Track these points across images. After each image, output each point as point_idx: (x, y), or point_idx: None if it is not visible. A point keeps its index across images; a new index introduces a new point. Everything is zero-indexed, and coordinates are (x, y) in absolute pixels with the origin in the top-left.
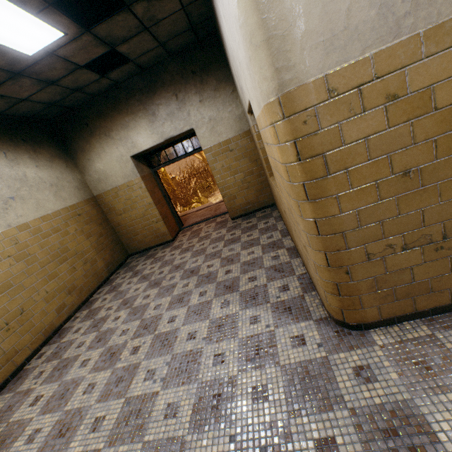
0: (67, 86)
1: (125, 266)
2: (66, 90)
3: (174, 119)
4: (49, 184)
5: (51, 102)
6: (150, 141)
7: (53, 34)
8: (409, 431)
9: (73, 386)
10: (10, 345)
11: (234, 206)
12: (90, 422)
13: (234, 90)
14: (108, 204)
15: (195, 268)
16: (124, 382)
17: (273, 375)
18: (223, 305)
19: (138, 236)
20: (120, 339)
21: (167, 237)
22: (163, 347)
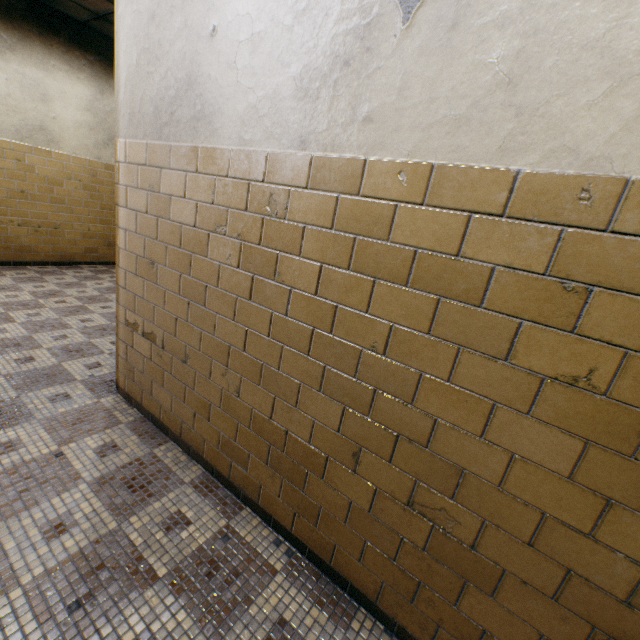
0: None
1: None
2: None
3: None
4: None
5: None
6: None
7: None
8: (2, 421)
9: (13, 290)
10: (30, 242)
11: None
12: None
13: None
14: None
15: None
16: (23, 307)
17: (48, 362)
18: None
19: None
20: (73, 292)
21: None
22: (69, 312)
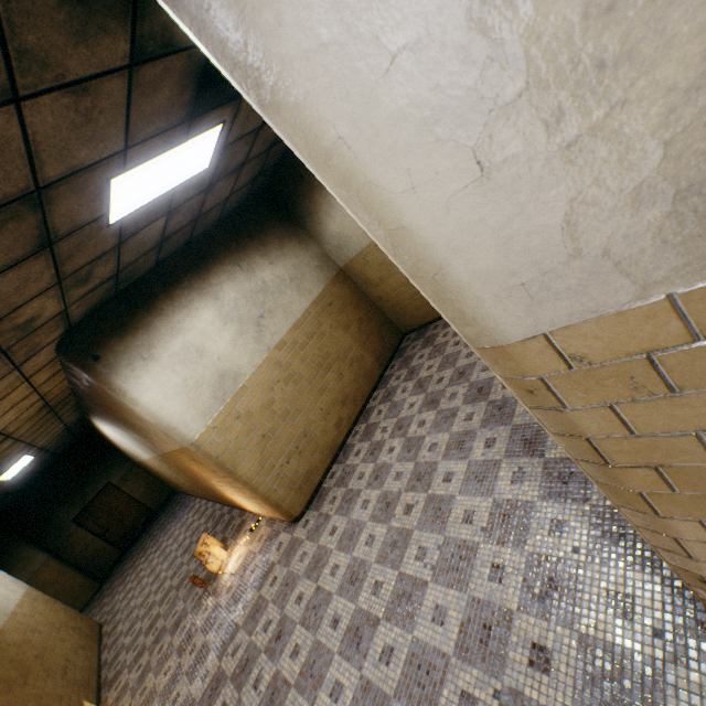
0: (259, 153)
1: (399, 355)
2: (260, 157)
3: None
4: (289, 280)
5: (254, 176)
6: None
7: (213, 135)
8: None
9: (358, 530)
10: (305, 466)
11: None
12: (372, 582)
13: None
14: (359, 275)
15: (485, 384)
16: (398, 550)
17: (564, 641)
18: (515, 478)
19: (407, 310)
20: (394, 485)
21: None
22: (435, 519)
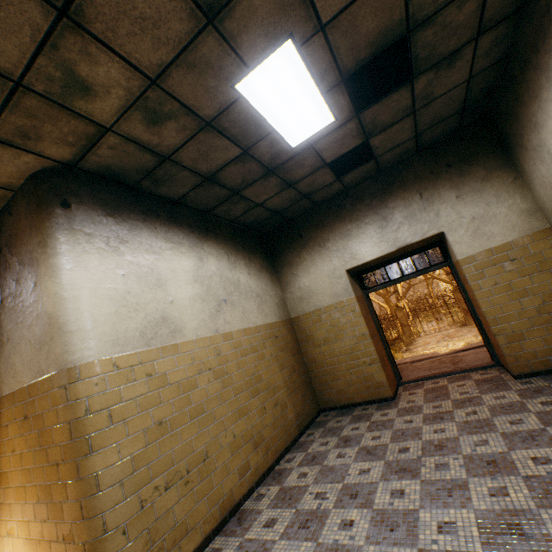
0: (300, 190)
1: (318, 425)
2: (296, 196)
3: (414, 221)
4: (255, 294)
5: (278, 209)
6: (375, 251)
7: (324, 120)
8: None
9: None
10: (182, 513)
11: (519, 353)
12: None
13: (517, 176)
14: (305, 330)
15: (496, 457)
16: None
17: None
18: None
19: (337, 382)
20: None
21: (383, 391)
22: None
